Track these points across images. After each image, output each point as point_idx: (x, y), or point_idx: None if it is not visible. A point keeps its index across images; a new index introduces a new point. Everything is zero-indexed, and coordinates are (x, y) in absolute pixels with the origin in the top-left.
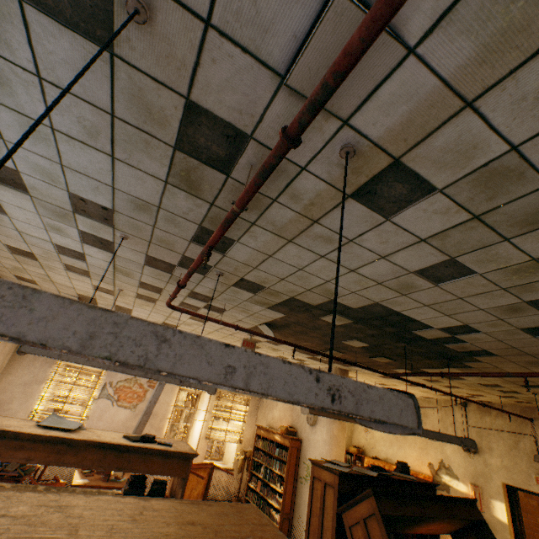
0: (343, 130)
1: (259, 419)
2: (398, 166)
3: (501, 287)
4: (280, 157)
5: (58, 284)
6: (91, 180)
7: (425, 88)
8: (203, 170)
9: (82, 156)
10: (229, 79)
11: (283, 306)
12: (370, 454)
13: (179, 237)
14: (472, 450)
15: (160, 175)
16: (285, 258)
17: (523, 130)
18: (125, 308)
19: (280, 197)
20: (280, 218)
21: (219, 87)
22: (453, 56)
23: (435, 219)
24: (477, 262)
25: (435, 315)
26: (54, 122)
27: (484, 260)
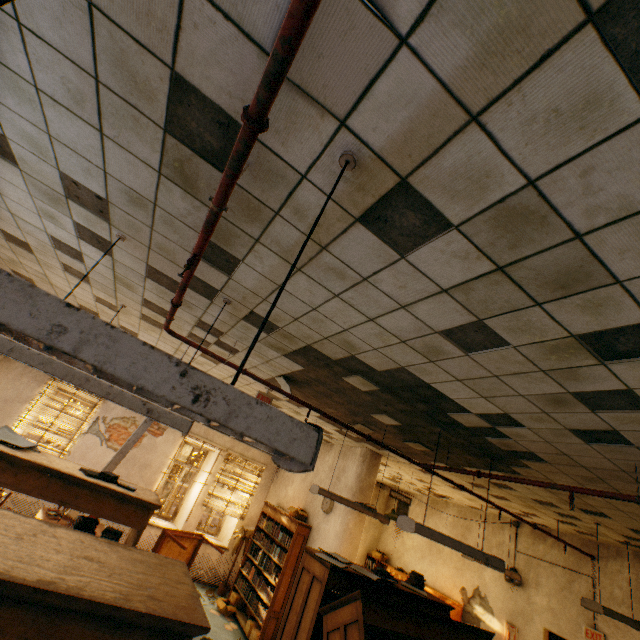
0: (341, 132)
1: (270, 496)
2: (408, 188)
3: (540, 368)
4: (247, 143)
5: (57, 288)
6: (81, 159)
7: (424, 90)
8: (197, 163)
9: (69, 126)
10: (214, 51)
11: (301, 356)
12: (395, 564)
13: (180, 247)
14: (515, 582)
15: (153, 163)
16: (296, 291)
17: (538, 160)
18: (130, 331)
19: (282, 210)
20: (286, 238)
21: (204, 59)
22: (450, 54)
23: (455, 264)
24: (509, 330)
25: (471, 395)
26: (38, 80)
27: (517, 328)
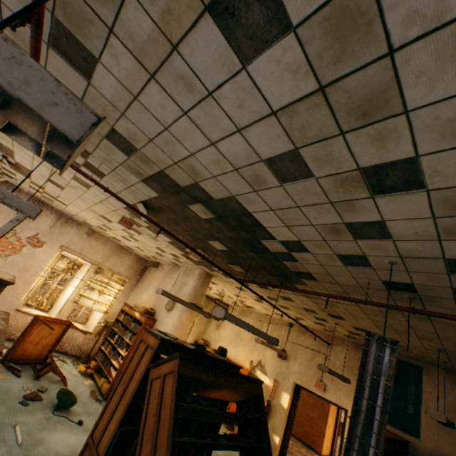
0: None
1: (130, 299)
2: None
3: (330, 200)
4: None
5: None
6: None
7: None
8: None
9: None
10: None
11: (156, 183)
12: (212, 347)
13: None
14: (283, 357)
15: None
16: (151, 105)
17: None
18: (6, 148)
19: None
20: (139, 29)
21: None
22: None
23: (287, 81)
24: (316, 160)
25: (278, 224)
26: None
27: (322, 160)
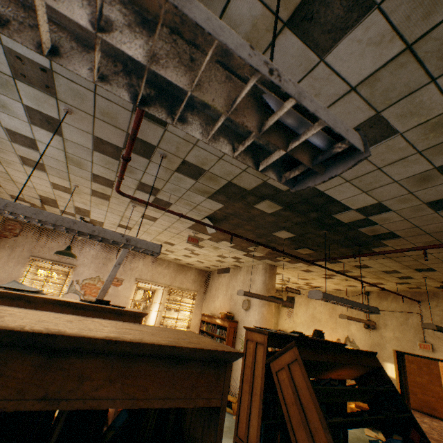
0: None
1: (204, 310)
2: None
3: (417, 150)
4: None
5: (19, 184)
6: None
7: None
8: None
9: None
10: None
11: (221, 195)
12: None
13: (121, 107)
14: (371, 327)
15: None
16: None
17: None
18: (83, 210)
19: None
20: None
21: None
22: None
23: (368, 54)
24: (401, 117)
25: (354, 193)
26: None
27: (407, 113)
